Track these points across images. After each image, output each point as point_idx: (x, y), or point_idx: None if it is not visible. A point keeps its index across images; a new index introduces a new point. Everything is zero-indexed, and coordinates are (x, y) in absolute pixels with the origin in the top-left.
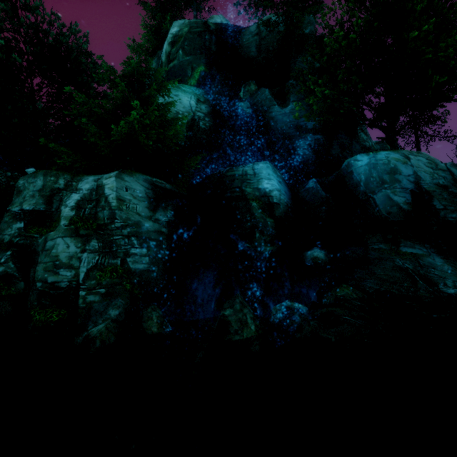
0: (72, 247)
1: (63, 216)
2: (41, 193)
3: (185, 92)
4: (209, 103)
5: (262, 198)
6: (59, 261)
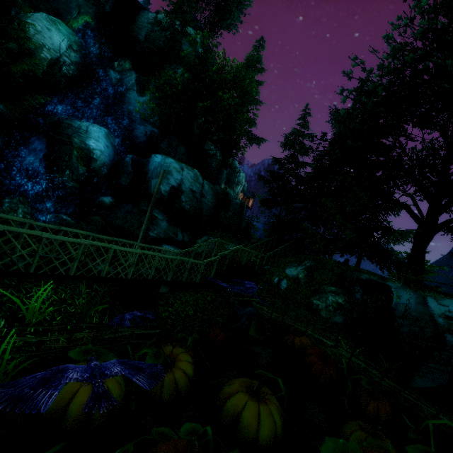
0: None
1: None
2: None
3: (59, 31)
4: (81, 55)
5: (85, 151)
6: None
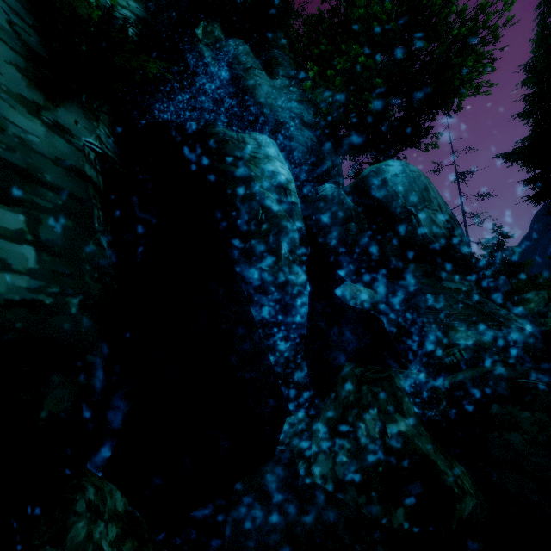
0: None
1: None
2: None
3: None
4: (145, 9)
5: (275, 190)
6: None
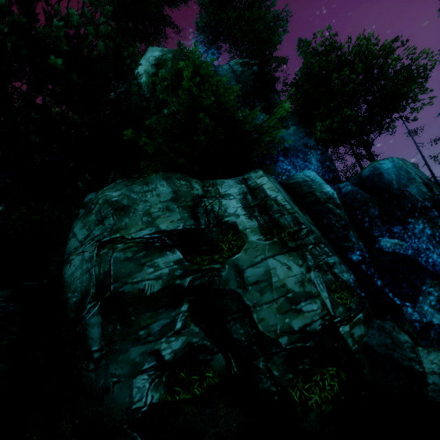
0: (294, 267)
1: (247, 229)
2: (181, 204)
3: None
4: None
5: (329, 201)
6: (291, 292)
